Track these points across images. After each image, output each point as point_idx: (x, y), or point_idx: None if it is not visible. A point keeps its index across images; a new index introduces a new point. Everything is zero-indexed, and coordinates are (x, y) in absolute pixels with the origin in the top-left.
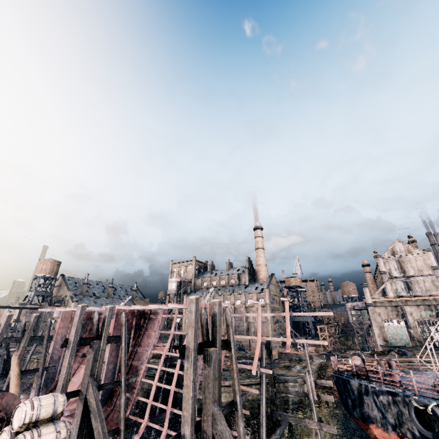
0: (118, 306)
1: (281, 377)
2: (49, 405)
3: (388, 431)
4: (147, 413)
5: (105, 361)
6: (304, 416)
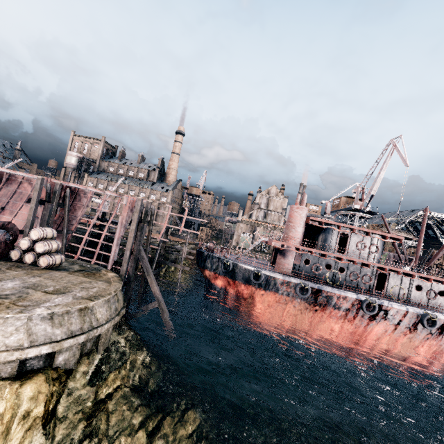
0: (53, 180)
1: (168, 248)
2: (51, 232)
3: (211, 272)
4: (79, 252)
5: (38, 217)
6: (175, 267)
